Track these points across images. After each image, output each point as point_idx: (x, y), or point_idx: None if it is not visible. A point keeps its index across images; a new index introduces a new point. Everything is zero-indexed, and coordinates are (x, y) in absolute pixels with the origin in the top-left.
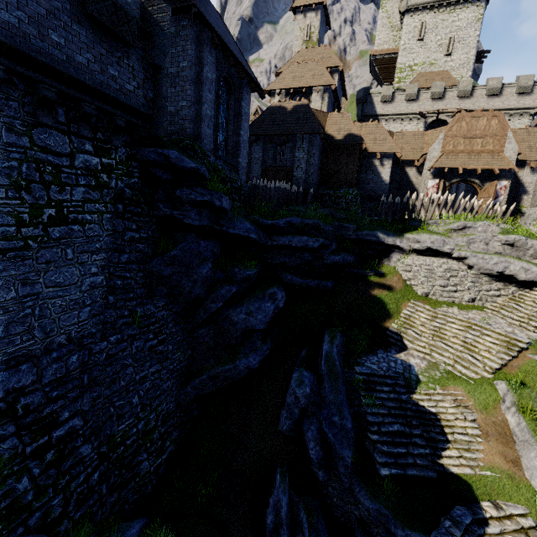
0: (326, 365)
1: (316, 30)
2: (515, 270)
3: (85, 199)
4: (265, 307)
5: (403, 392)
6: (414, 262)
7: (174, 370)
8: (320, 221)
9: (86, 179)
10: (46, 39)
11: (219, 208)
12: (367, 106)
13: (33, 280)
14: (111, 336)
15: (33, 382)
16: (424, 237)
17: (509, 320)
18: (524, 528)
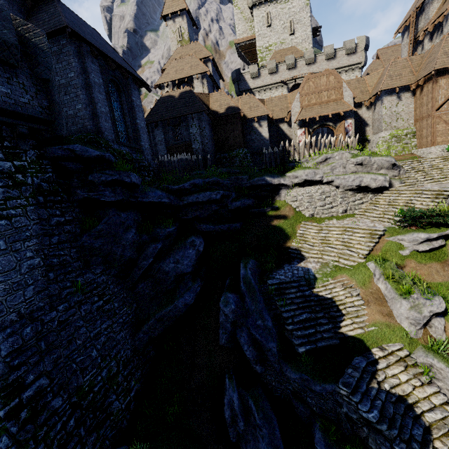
0: (245, 285)
1: (186, 31)
2: (367, 182)
3: (6, 197)
4: (188, 254)
5: (306, 289)
6: (298, 193)
7: (125, 322)
8: (219, 177)
9: (3, 181)
10: None
11: (130, 184)
12: (242, 83)
13: None
14: (59, 306)
15: None
16: (300, 173)
17: (371, 218)
18: (402, 357)
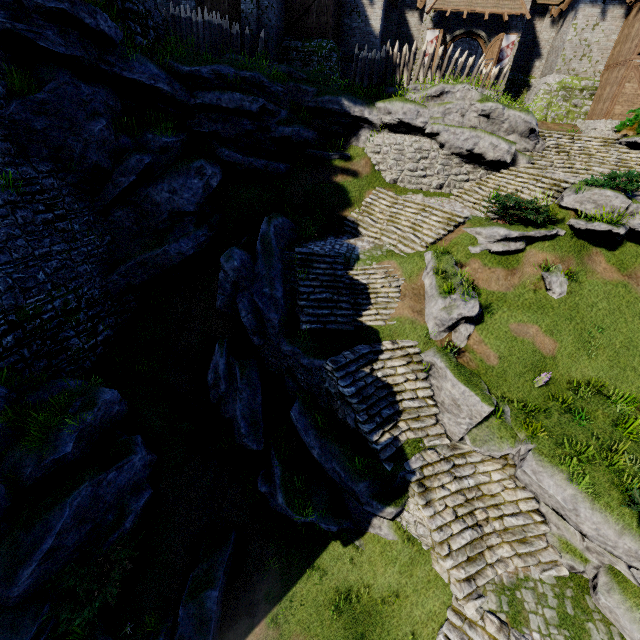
0: (262, 244)
1: None
2: (484, 148)
3: None
4: (192, 184)
5: (340, 269)
6: (385, 141)
7: (91, 254)
8: (265, 76)
9: None
10: None
11: (95, 31)
12: None
13: None
14: None
15: None
16: (397, 107)
17: (466, 203)
18: (410, 354)
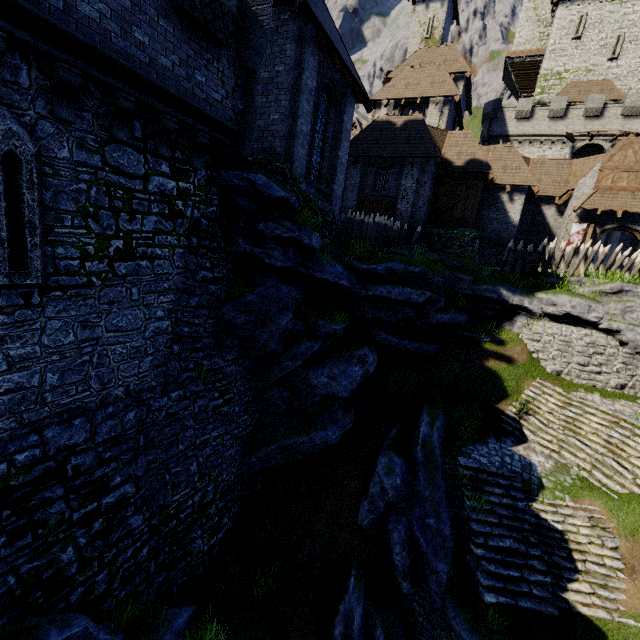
0: (423, 452)
1: (440, 25)
2: None
3: (156, 230)
4: (352, 371)
5: (519, 497)
6: (546, 330)
7: (239, 436)
8: (428, 269)
9: (160, 207)
10: (129, 38)
11: (307, 247)
12: (497, 123)
13: (94, 323)
14: (172, 392)
15: (86, 440)
16: (563, 300)
17: None
18: None
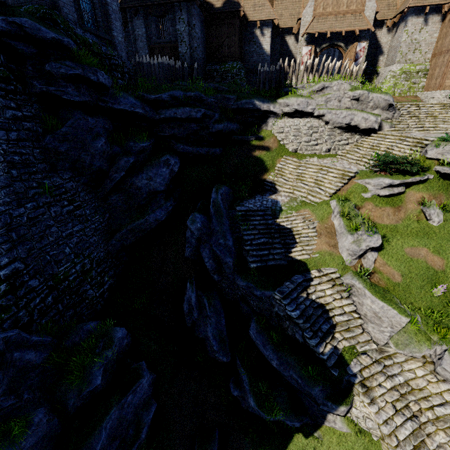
0: (213, 208)
1: None
2: (358, 121)
3: None
4: (162, 172)
5: (270, 219)
6: (286, 124)
7: (97, 229)
8: (202, 93)
9: None
10: None
11: (97, 83)
12: None
13: None
14: (26, 204)
15: None
16: (292, 101)
17: (350, 160)
18: (333, 278)
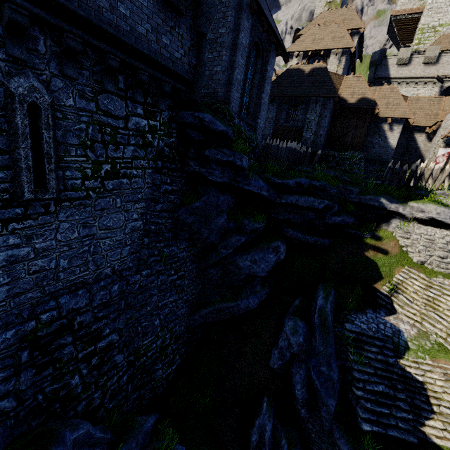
0: (319, 318)
1: None
2: None
3: (133, 156)
4: (268, 258)
5: (390, 355)
6: (415, 230)
7: (187, 300)
8: (327, 183)
9: (136, 139)
10: (115, 12)
11: (239, 167)
12: (381, 68)
13: (91, 224)
14: (143, 271)
15: (86, 304)
16: (430, 208)
17: None
18: None
